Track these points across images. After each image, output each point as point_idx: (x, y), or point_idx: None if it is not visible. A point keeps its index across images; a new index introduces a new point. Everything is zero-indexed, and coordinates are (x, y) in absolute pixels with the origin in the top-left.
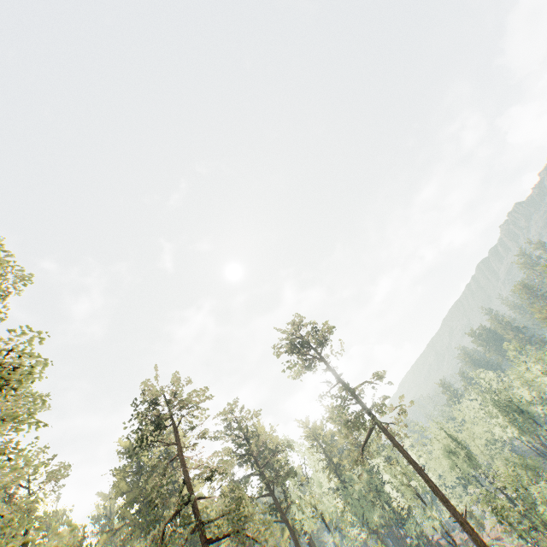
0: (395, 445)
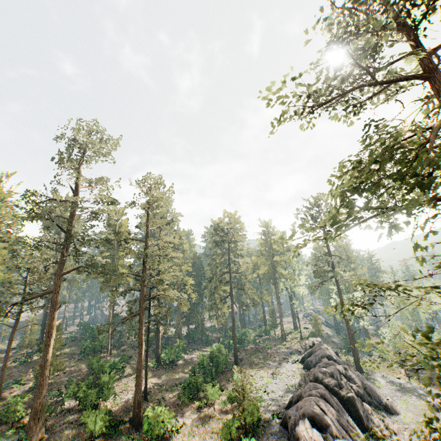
0: (338, 291)
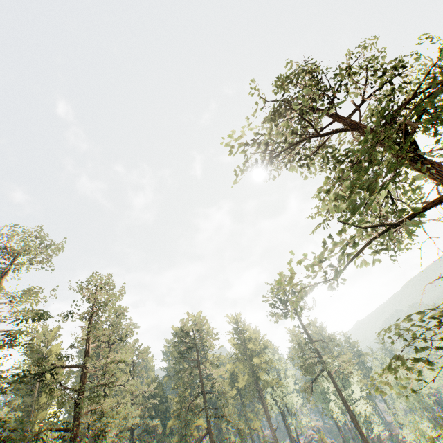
0: (335, 387)
